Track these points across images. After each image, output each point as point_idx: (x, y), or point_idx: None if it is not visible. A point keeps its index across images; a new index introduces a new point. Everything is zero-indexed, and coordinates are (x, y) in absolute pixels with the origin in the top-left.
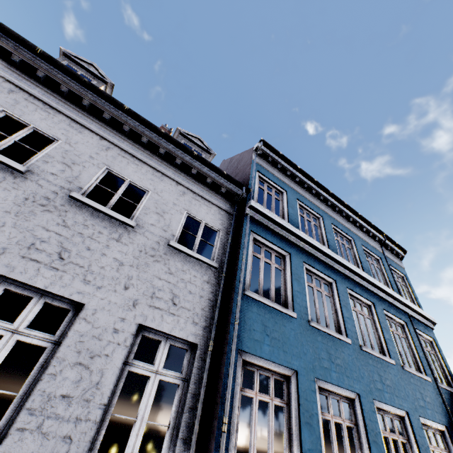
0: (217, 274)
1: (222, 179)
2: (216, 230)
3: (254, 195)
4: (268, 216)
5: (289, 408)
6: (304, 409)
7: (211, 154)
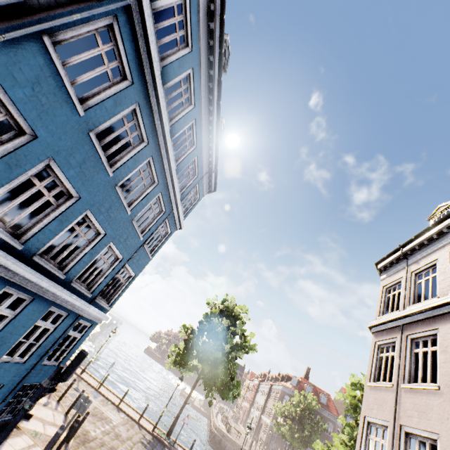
0: None
1: None
2: None
3: (159, 2)
4: (147, 32)
5: (1, 146)
6: (16, 158)
7: None
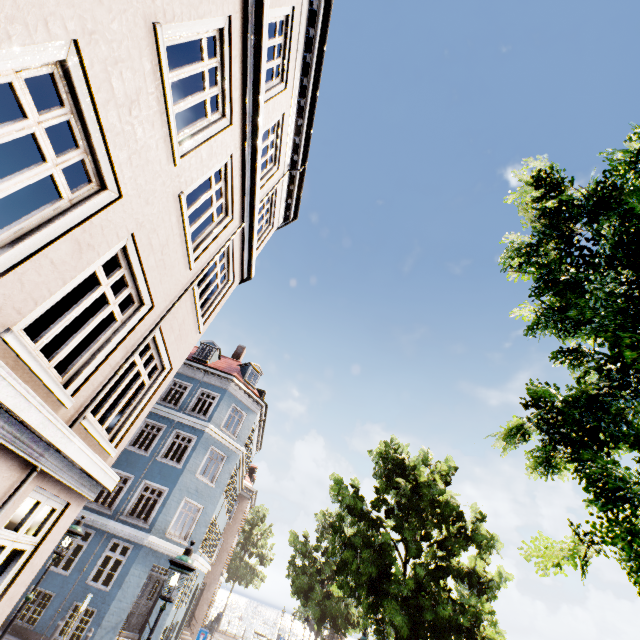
0: None
1: None
2: None
3: None
4: None
5: None
6: None
7: None
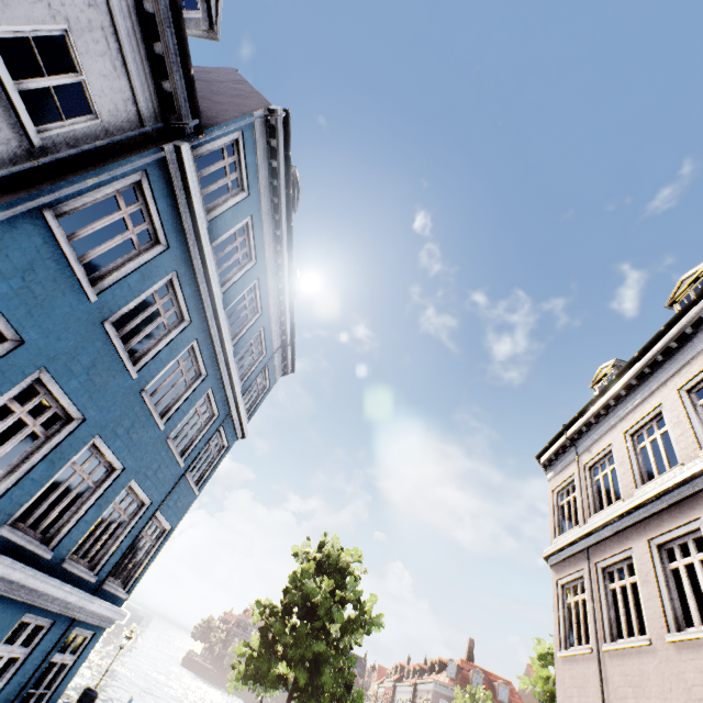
0: (25, 153)
1: (181, 74)
2: (93, 110)
3: (204, 147)
4: (188, 185)
5: None
6: None
7: (213, 32)
